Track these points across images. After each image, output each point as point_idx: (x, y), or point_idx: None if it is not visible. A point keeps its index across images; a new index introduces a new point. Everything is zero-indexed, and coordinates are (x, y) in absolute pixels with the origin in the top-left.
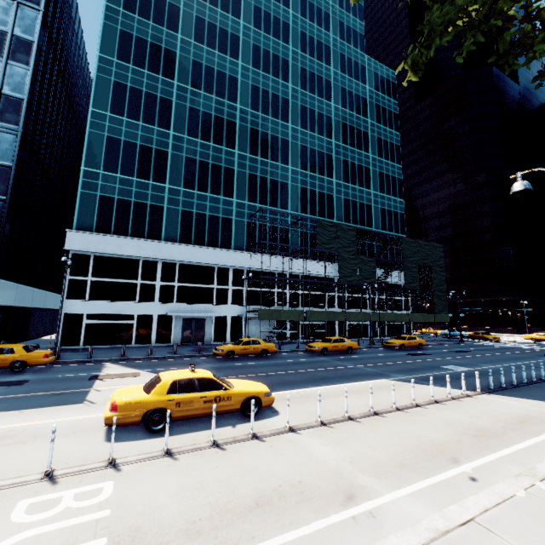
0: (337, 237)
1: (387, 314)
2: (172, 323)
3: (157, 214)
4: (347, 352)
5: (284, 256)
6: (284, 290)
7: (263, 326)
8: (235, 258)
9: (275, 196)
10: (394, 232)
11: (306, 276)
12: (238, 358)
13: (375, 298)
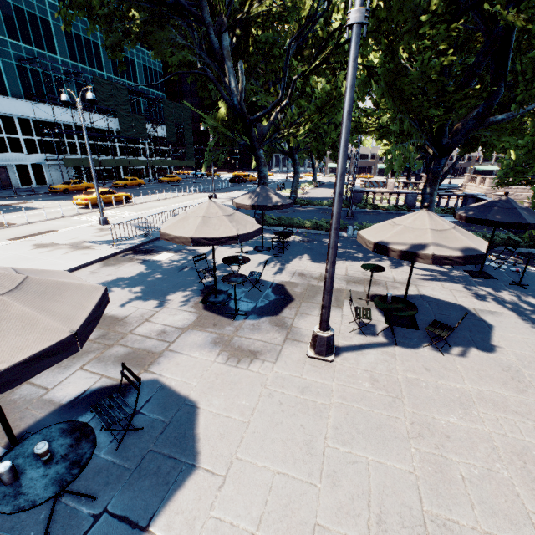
0: (114, 95)
1: (157, 161)
2: None
3: None
4: (139, 187)
5: (66, 108)
6: (73, 141)
7: (63, 172)
8: (17, 107)
9: (39, 35)
10: (156, 90)
11: (90, 128)
12: (71, 193)
13: (146, 148)
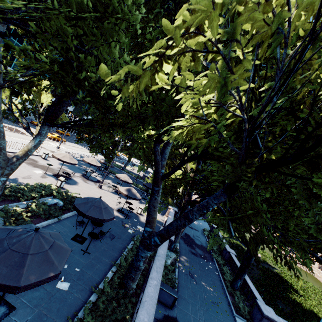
0: None
1: None
2: (3, 100)
3: (14, 56)
4: (67, 136)
5: None
6: None
7: None
8: None
9: None
10: None
11: None
12: None
13: None
